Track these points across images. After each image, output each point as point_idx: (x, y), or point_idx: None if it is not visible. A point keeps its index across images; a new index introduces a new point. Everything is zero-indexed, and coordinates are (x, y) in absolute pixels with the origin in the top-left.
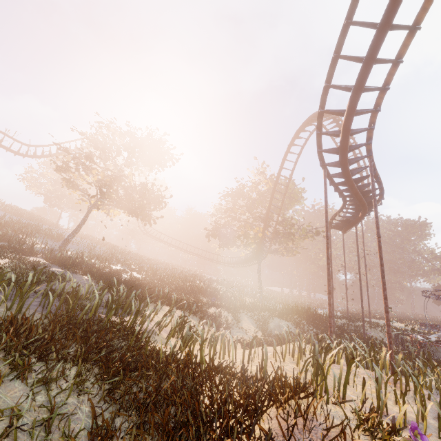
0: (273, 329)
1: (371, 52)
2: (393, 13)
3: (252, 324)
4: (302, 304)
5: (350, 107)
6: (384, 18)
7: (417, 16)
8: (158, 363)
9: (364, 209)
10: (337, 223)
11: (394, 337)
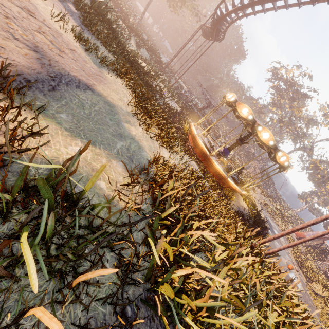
0: (141, 52)
1: (251, 4)
2: (263, 3)
3: (134, 44)
4: (155, 44)
5: (234, 10)
6: (261, 1)
7: (270, 8)
8: (124, 50)
9: (212, 39)
10: (203, 30)
11: (177, 87)
